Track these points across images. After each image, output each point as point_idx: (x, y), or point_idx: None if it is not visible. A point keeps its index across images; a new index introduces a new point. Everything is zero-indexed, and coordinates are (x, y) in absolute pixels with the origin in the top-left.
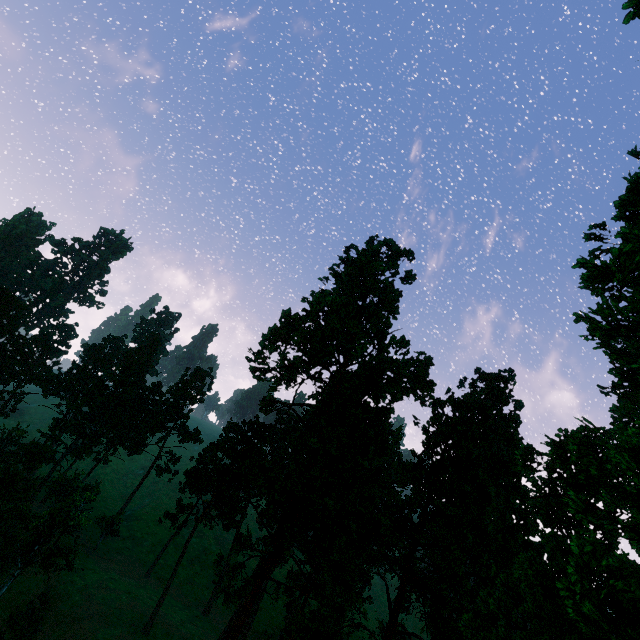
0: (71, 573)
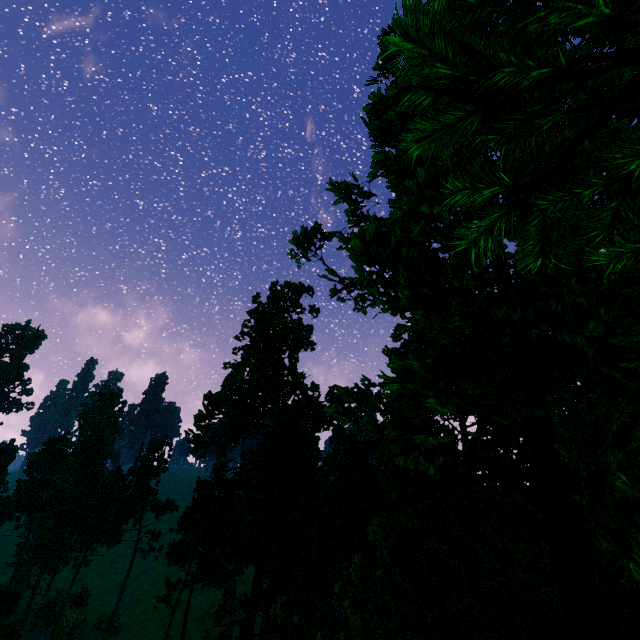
0: None
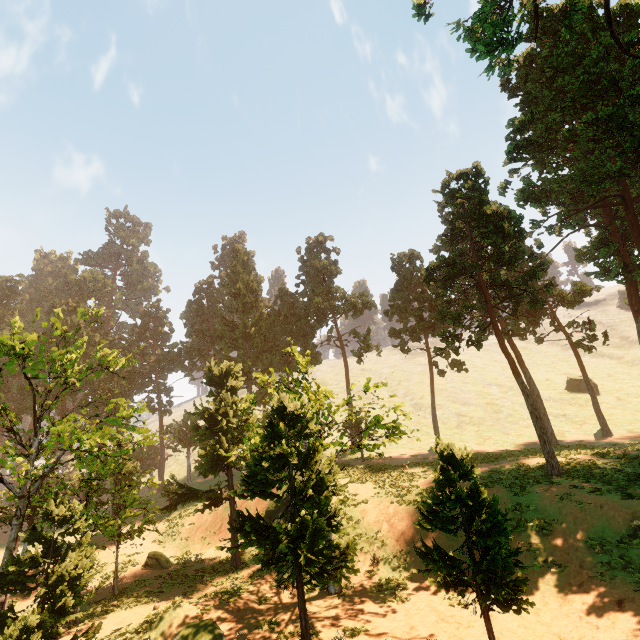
0: (373, 480)
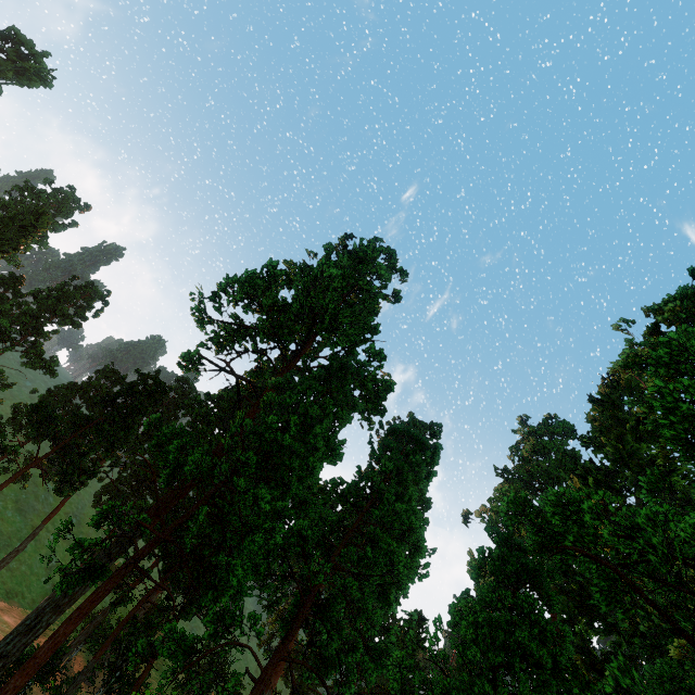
0: None
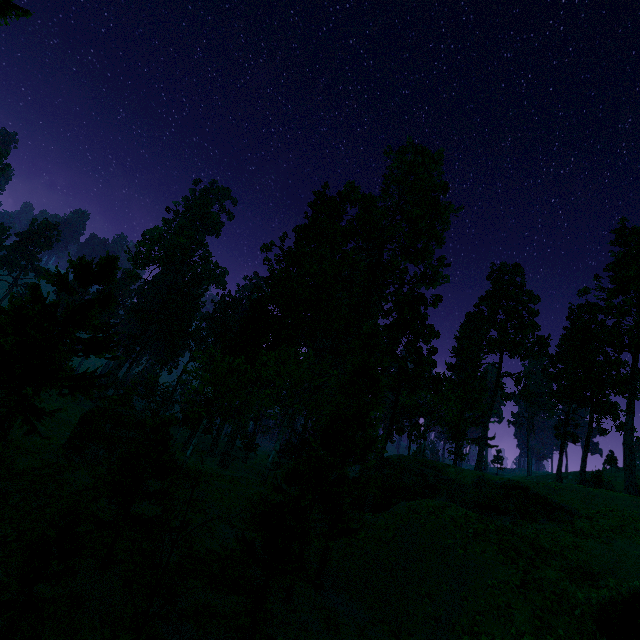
0: None
